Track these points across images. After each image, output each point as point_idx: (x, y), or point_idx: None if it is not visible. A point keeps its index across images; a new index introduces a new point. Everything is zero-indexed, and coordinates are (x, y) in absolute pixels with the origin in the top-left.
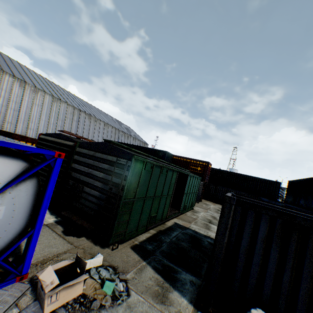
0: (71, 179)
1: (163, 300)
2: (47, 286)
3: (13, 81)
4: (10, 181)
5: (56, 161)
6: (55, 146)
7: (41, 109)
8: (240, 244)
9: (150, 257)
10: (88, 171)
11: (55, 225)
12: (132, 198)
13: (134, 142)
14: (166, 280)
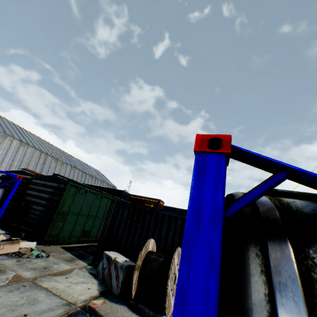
0: (25, 202)
1: (69, 261)
2: (0, 240)
3: None
4: None
5: (18, 180)
6: None
7: (6, 152)
8: (115, 223)
9: (73, 251)
10: (39, 194)
11: (5, 234)
12: (67, 211)
13: (101, 185)
14: (77, 257)
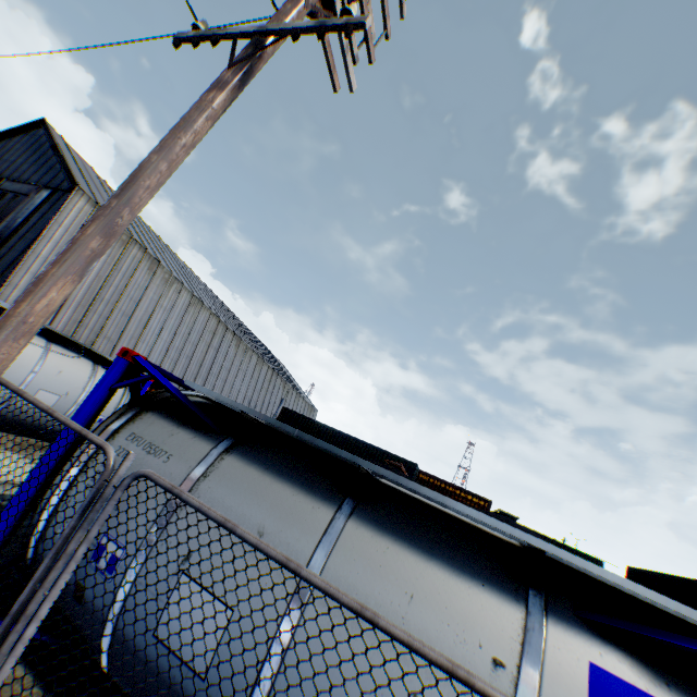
0: None
1: None
2: None
3: (141, 258)
4: None
5: None
6: None
7: (166, 317)
8: None
9: None
10: None
11: None
12: None
13: (296, 402)
14: None
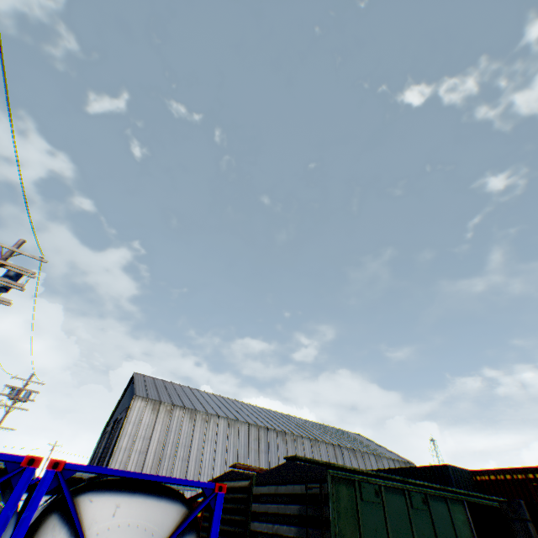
0: None
1: None
2: None
3: (183, 414)
4: (168, 536)
5: (217, 497)
6: (227, 495)
7: (214, 445)
8: None
9: None
10: (273, 529)
11: None
12: None
13: (380, 465)
14: None
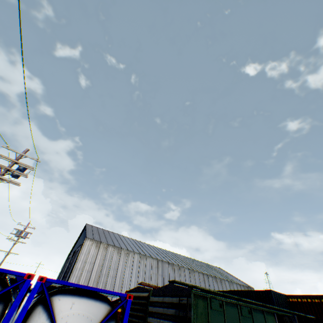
0: None
1: None
2: None
3: (113, 250)
4: (99, 322)
5: (127, 301)
6: (136, 301)
7: (131, 270)
8: None
9: None
10: (160, 322)
11: None
12: None
13: (231, 288)
14: None
